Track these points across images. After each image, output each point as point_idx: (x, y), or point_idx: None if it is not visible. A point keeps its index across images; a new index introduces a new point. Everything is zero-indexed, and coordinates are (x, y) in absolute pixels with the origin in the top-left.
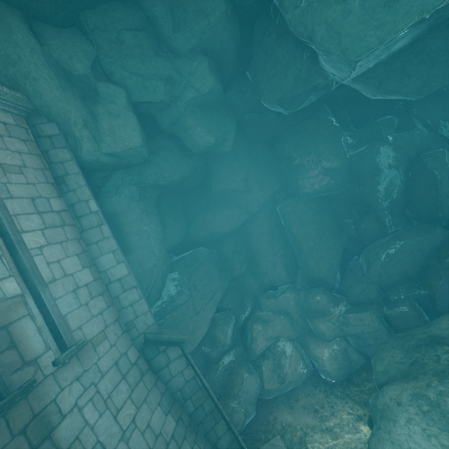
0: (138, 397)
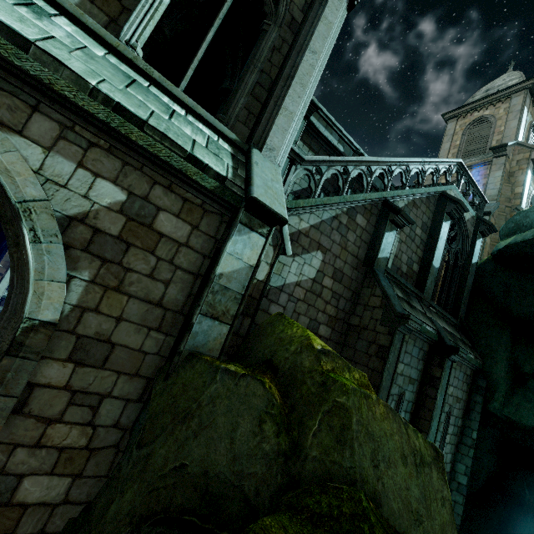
0: None
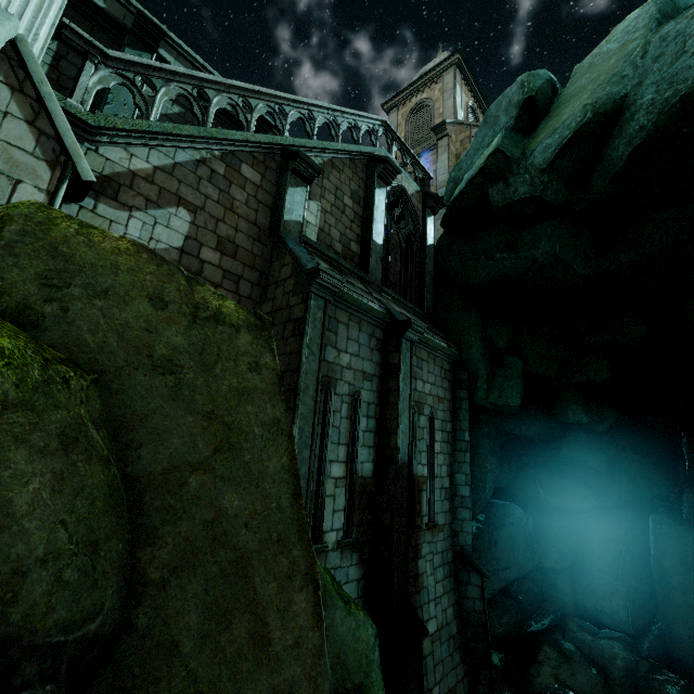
0: (445, 586)
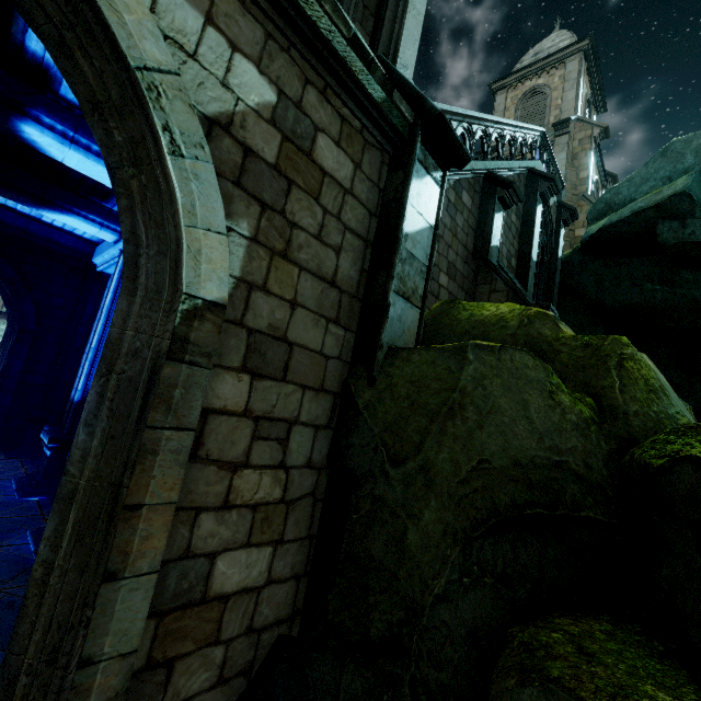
0: None
